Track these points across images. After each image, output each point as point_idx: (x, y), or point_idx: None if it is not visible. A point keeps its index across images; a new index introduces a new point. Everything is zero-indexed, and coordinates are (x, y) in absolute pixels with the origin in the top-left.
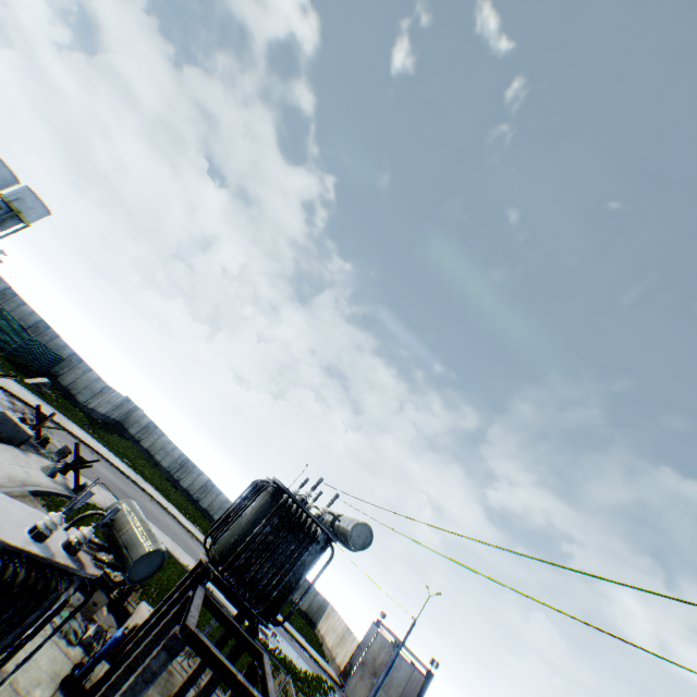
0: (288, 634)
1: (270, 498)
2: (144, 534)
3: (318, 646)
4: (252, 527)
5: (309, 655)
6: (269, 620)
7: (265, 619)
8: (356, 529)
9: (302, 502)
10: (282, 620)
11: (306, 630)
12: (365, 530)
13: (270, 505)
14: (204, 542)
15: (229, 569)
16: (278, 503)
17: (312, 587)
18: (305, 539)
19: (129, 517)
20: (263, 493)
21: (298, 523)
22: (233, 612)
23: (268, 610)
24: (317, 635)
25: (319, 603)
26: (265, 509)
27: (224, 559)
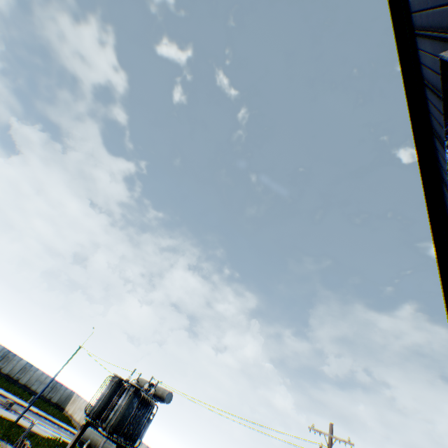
0: (57, 425)
1: (134, 394)
2: (107, 442)
3: (72, 423)
4: (126, 410)
5: (71, 432)
6: (132, 446)
7: (131, 446)
8: (167, 395)
9: (145, 390)
10: (138, 444)
11: (61, 415)
12: (170, 394)
13: (134, 397)
14: (102, 425)
15: (117, 433)
16: (137, 395)
17: (63, 386)
18: (151, 408)
19: (96, 437)
20: (128, 392)
21: (148, 402)
22: (36, 431)
23: (132, 442)
24: (66, 415)
25: (68, 394)
26: (131, 400)
27: (115, 429)
